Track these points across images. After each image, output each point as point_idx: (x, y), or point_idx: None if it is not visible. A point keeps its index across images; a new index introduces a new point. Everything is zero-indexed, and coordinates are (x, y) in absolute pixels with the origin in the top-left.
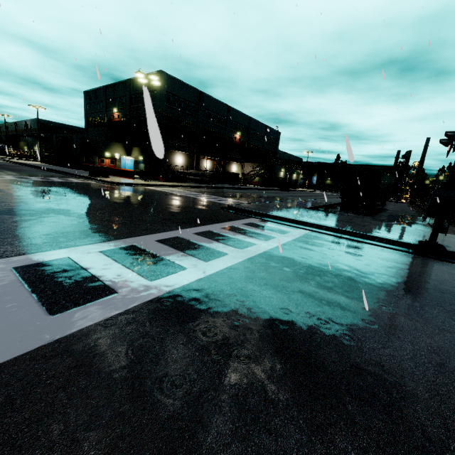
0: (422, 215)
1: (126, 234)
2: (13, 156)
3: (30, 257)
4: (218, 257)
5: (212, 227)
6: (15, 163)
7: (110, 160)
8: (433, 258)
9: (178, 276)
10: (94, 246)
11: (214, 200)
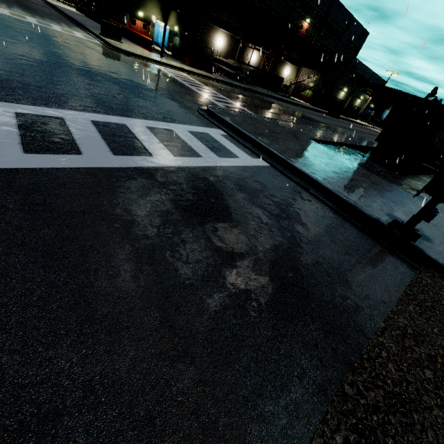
0: None
1: None
2: None
3: None
4: (57, 153)
5: (136, 123)
6: (47, 3)
7: (143, 23)
8: (386, 247)
9: None
10: None
11: (213, 99)
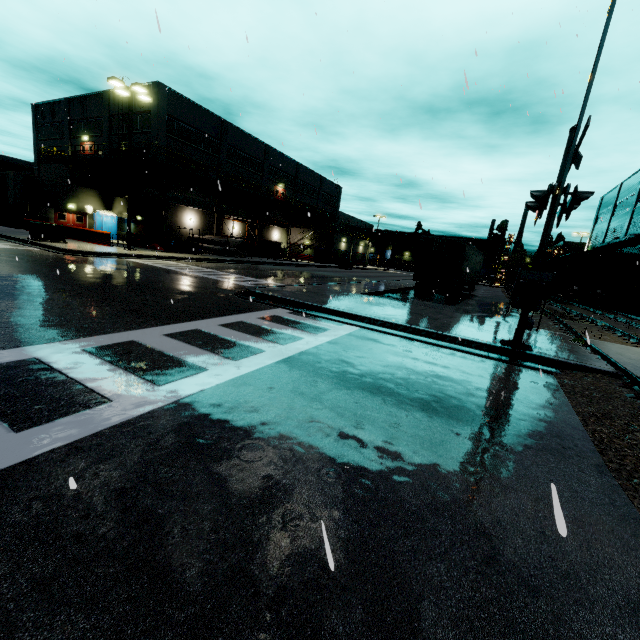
0: None
1: (32, 338)
2: None
3: None
4: (186, 375)
5: (205, 324)
6: None
7: (76, 215)
8: (516, 365)
9: (85, 417)
10: None
11: (232, 280)
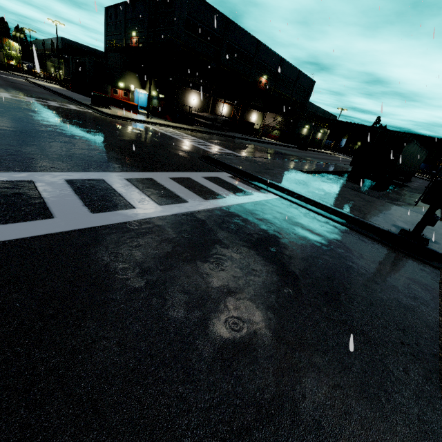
0: None
1: (41, 167)
2: (39, 77)
3: None
4: (117, 209)
5: (159, 175)
6: (34, 83)
7: (124, 91)
8: (406, 253)
9: (27, 225)
10: None
11: (204, 147)
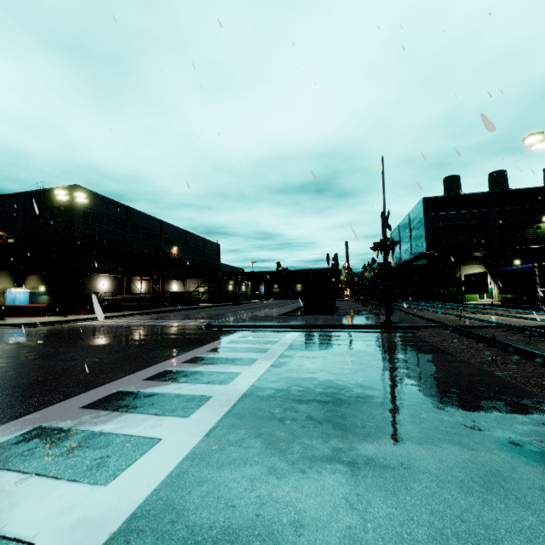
0: (368, 307)
1: (143, 364)
2: None
3: (81, 398)
4: (254, 361)
5: (217, 344)
6: None
7: None
8: (394, 332)
9: (242, 377)
10: (129, 378)
11: (180, 323)
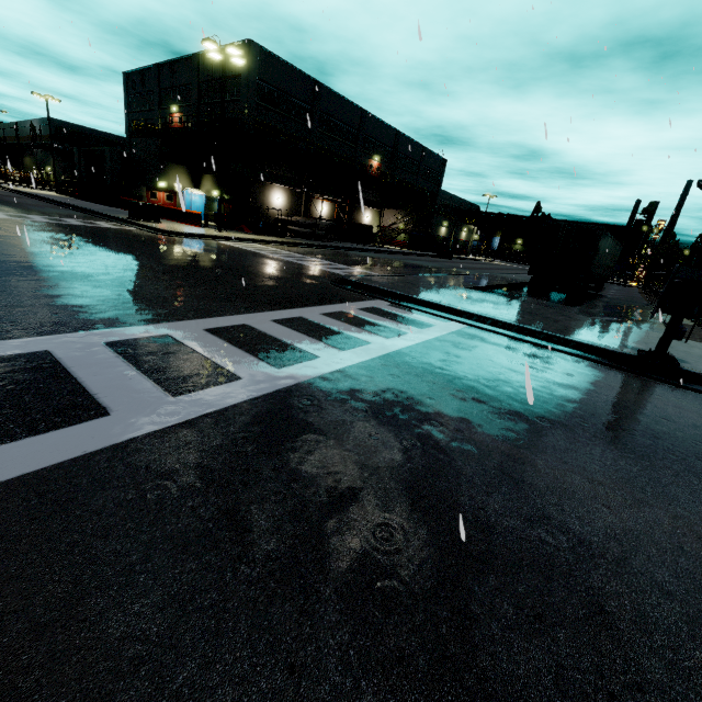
0: None
1: (159, 316)
2: (14, 180)
3: None
4: (301, 361)
5: (307, 312)
6: (15, 191)
7: (166, 194)
8: (656, 379)
9: (223, 390)
10: (97, 334)
11: (324, 267)
